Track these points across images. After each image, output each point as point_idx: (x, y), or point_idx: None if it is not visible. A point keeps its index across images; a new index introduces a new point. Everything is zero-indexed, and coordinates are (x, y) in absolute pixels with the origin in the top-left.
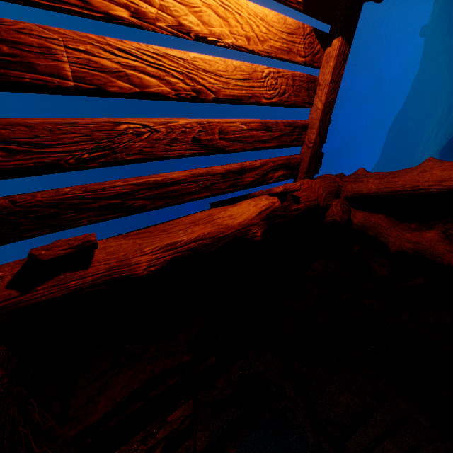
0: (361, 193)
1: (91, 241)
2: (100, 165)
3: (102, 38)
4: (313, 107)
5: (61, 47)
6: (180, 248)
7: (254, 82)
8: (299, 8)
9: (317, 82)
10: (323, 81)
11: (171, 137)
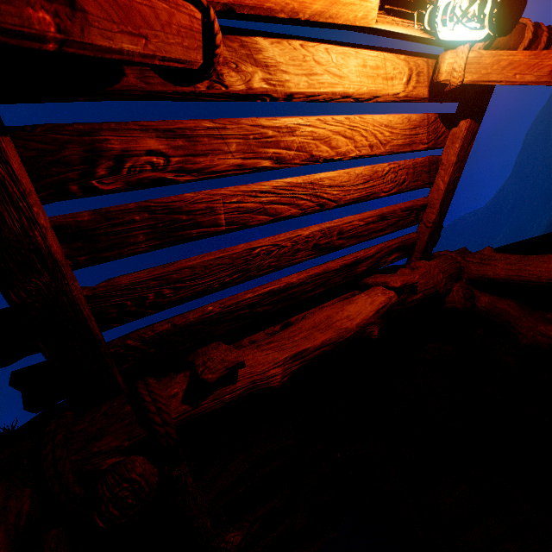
0: (487, 278)
1: (241, 362)
2: (235, 284)
3: (250, 188)
4: (434, 186)
5: (220, 204)
6: (306, 357)
7: (374, 181)
8: (424, 101)
9: (440, 162)
10: (447, 162)
11: (295, 249)
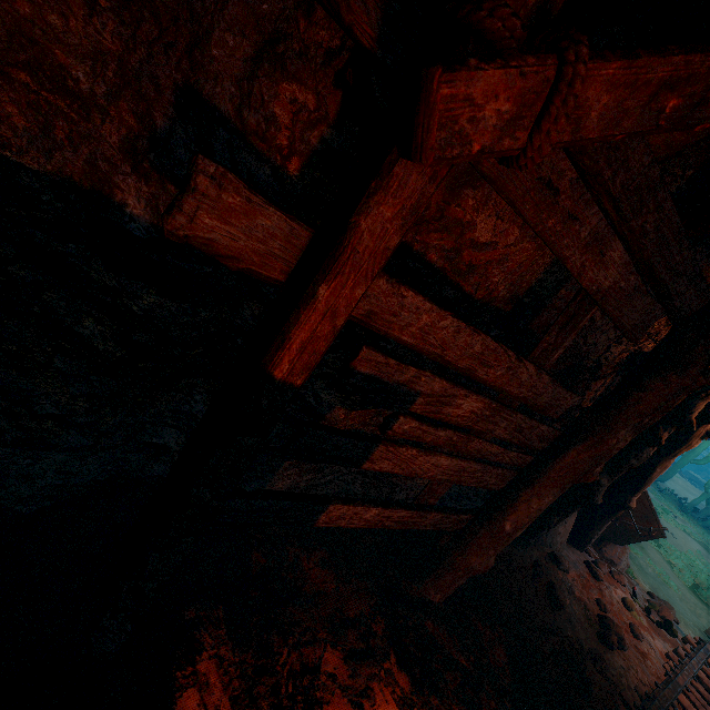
0: None
1: None
2: None
3: None
4: None
5: None
6: None
7: None
8: None
9: None
10: None
11: None
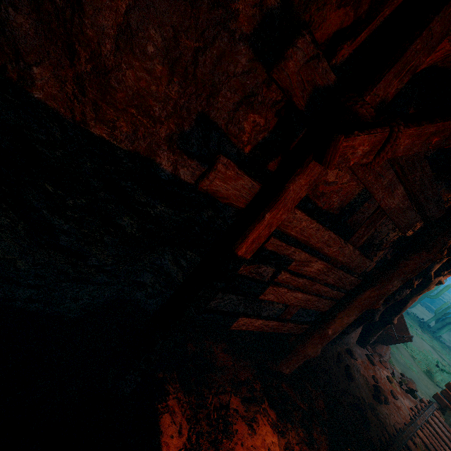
0: None
1: None
2: None
3: None
4: None
5: None
6: None
7: None
8: None
9: None
10: None
11: None
